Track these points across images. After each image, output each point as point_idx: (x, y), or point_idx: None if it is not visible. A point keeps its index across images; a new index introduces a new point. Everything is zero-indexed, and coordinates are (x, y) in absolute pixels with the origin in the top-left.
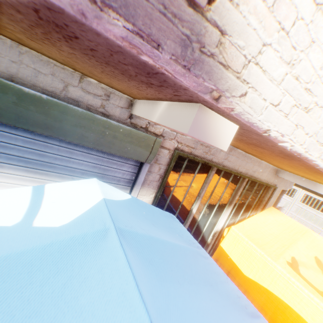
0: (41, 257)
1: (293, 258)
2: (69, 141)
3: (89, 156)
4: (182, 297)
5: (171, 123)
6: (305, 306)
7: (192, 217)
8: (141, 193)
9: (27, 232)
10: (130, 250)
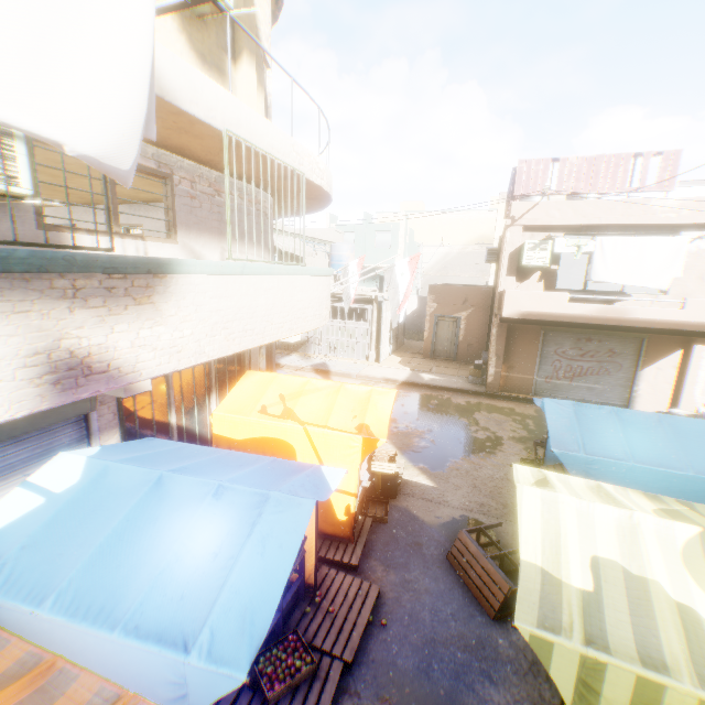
0: (86, 492)
1: (264, 405)
2: (2, 442)
3: (24, 443)
4: (171, 465)
5: (112, 393)
6: (272, 430)
7: (176, 428)
8: (104, 441)
9: (63, 495)
10: (130, 464)
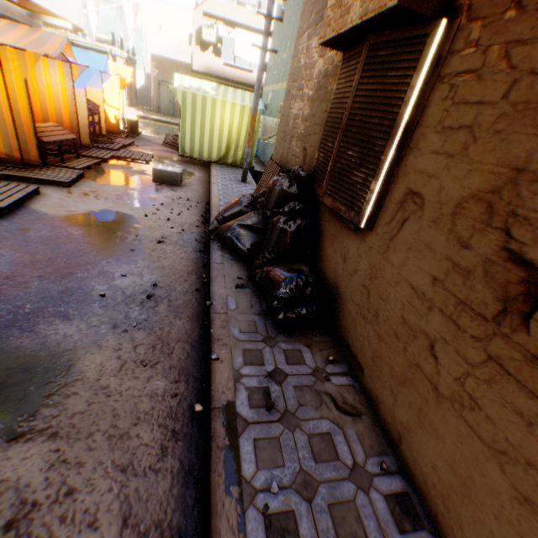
0: None
1: None
2: None
3: None
4: None
5: None
6: None
7: None
8: None
9: None
10: None
